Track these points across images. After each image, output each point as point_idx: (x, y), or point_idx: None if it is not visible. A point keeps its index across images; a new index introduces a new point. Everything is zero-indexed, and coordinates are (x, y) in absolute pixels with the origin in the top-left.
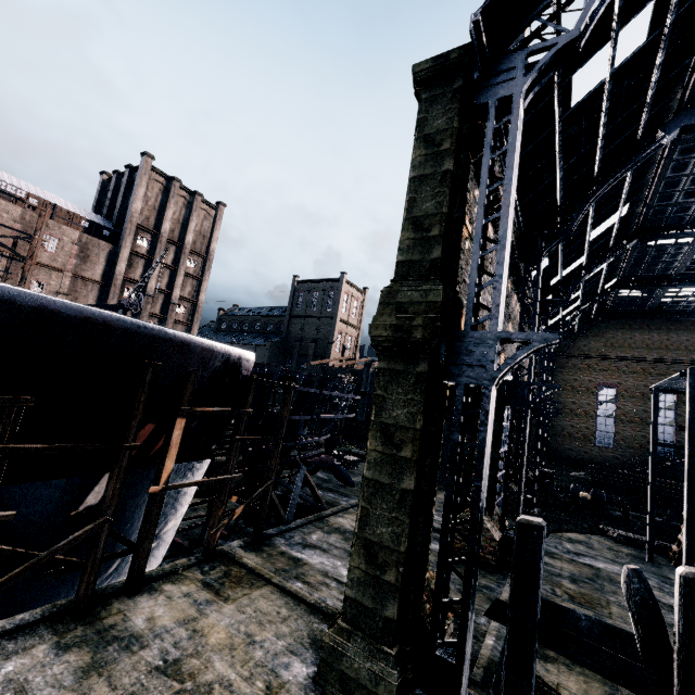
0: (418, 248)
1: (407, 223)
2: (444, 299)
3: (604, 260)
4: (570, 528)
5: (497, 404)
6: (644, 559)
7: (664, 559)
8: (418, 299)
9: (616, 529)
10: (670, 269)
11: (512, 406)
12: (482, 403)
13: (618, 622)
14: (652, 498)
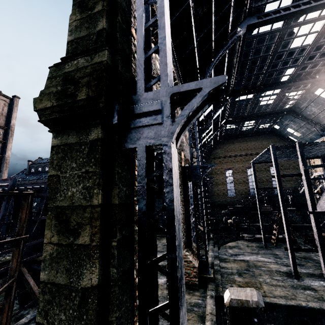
0: (85, 25)
1: (74, 7)
2: (112, 63)
3: (220, 106)
4: (228, 240)
5: (184, 181)
6: (263, 247)
7: (270, 244)
8: (84, 64)
9: (247, 234)
10: (245, 112)
11: (192, 181)
12: (164, 161)
13: (272, 299)
14: (261, 216)
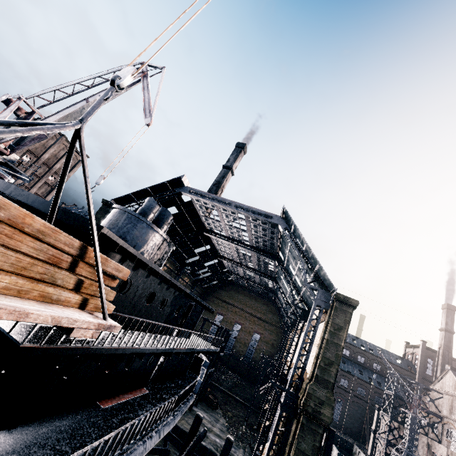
0: None
1: None
2: None
3: (205, 260)
4: None
5: None
6: None
7: None
8: None
9: None
10: (240, 273)
11: None
12: None
13: None
14: None
